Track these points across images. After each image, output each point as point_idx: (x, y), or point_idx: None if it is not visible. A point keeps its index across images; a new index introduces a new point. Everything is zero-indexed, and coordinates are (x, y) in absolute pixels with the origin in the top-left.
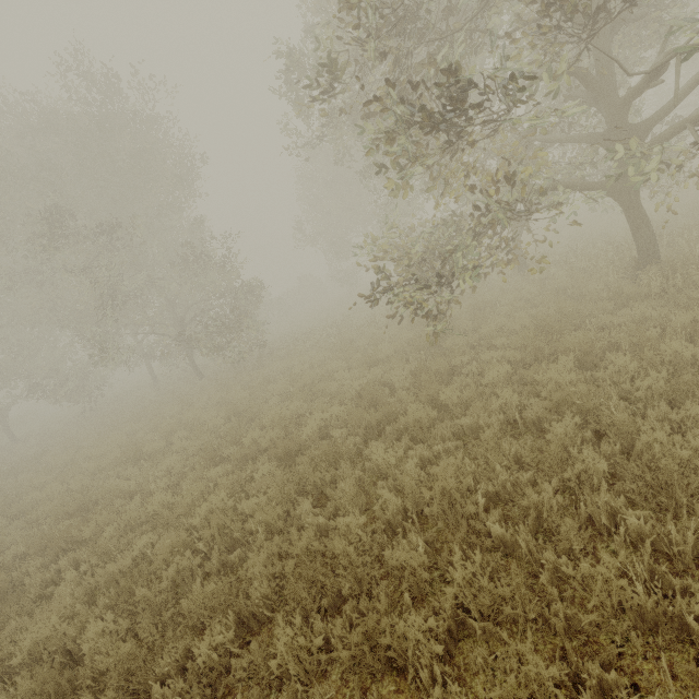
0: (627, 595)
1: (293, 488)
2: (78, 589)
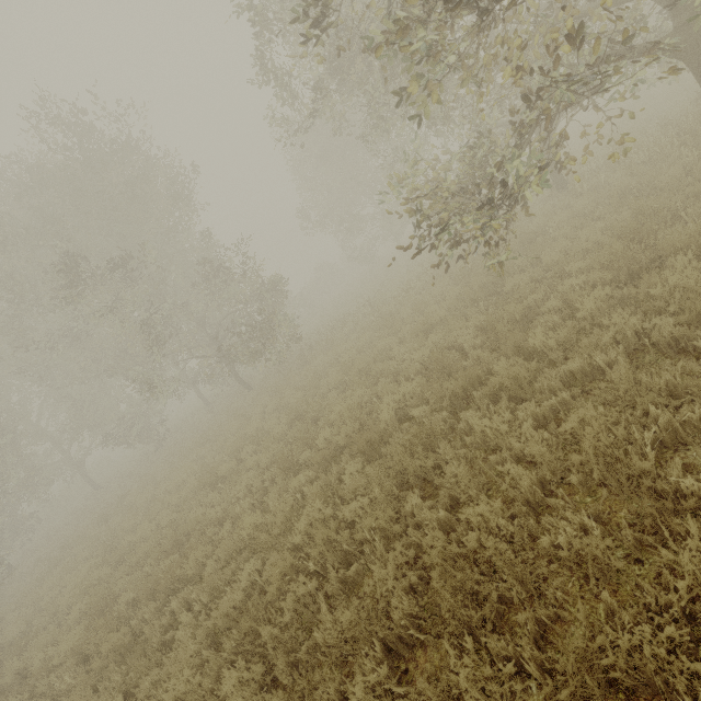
0: None
1: (391, 483)
2: (198, 632)
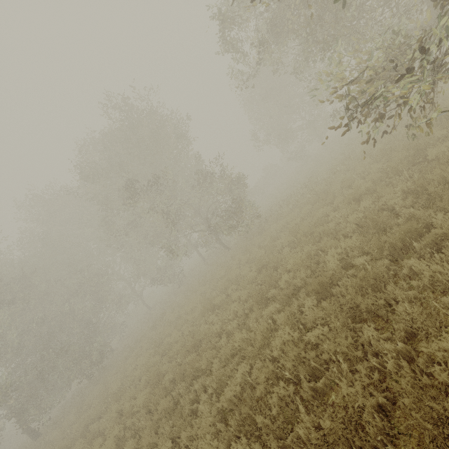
0: None
1: (345, 316)
2: (212, 409)
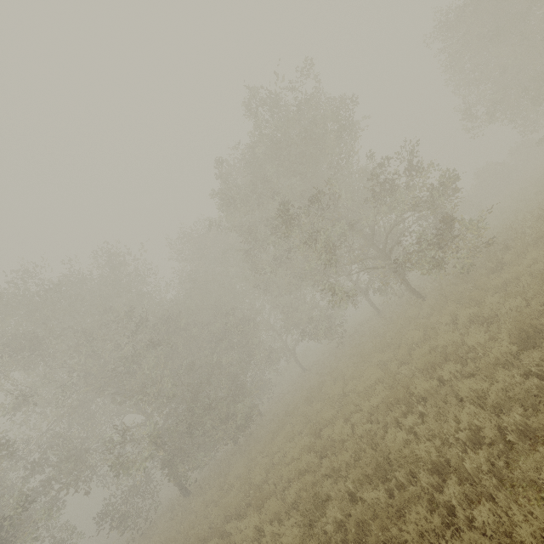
0: None
1: None
2: None
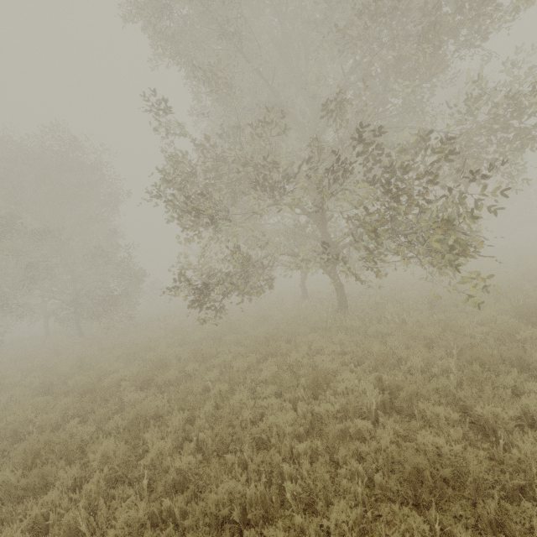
0: (166, 463)
1: (75, 413)
2: None
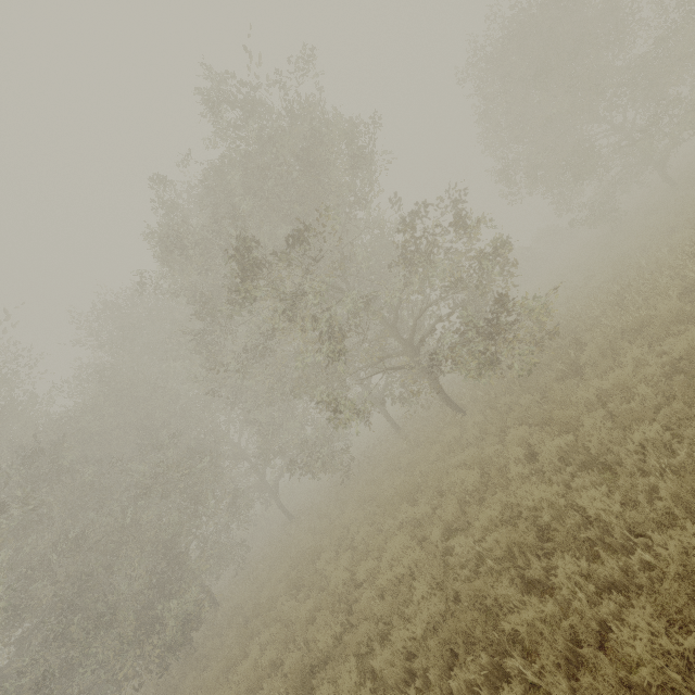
0: None
1: None
2: None
